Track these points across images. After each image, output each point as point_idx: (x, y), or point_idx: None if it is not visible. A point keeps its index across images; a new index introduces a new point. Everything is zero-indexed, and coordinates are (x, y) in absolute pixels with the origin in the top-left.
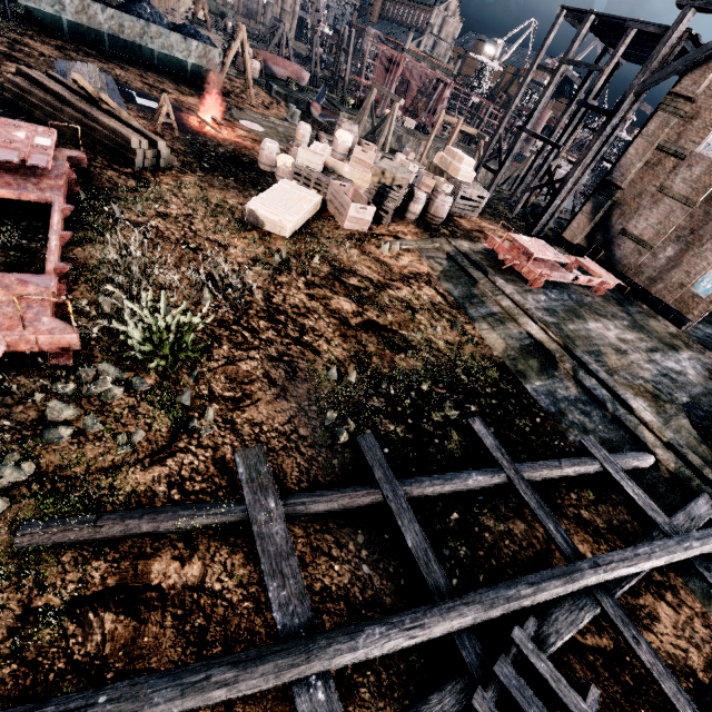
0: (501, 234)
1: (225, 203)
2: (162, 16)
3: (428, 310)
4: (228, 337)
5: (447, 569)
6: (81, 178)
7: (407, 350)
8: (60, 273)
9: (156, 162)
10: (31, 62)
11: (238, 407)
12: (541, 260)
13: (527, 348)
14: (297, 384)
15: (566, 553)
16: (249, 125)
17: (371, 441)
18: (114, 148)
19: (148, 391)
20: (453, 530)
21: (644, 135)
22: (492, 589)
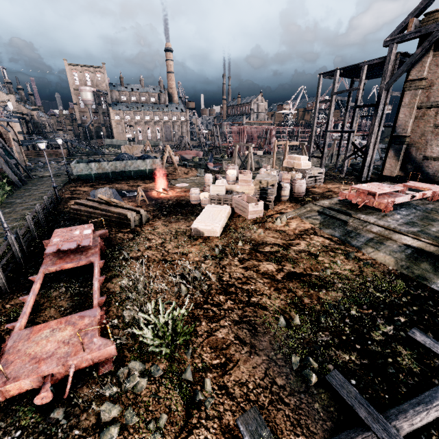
0: (343, 187)
1: (179, 229)
2: (132, 156)
3: (325, 252)
4: (203, 315)
5: None
6: (106, 242)
7: (325, 286)
8: (101, 303)
9: (140, 221)
10: (80, 196)
11: (225, 372)
12: (382, 194)
13: (412, 256)
14: (260, 338)
15: None
16: (181, 185)
17: (338, 378)
18: (119, 221)
19: (162, 375)
20: None
21: (404, 105)
22: None
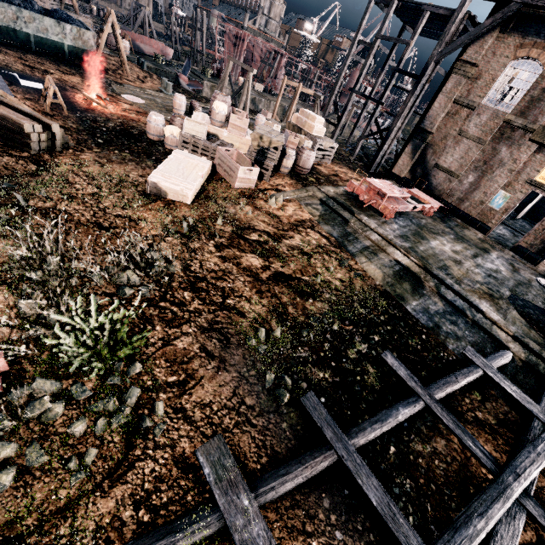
0: (350, 175)
1: (126, 176)
2: (33, 1)
3: (319, 253)
4: (159, 316)
5: (402, 507)
6: None
7: (313, 295)
8: None
9: (52, 144)
10: None
11: (185, 391)
12: (389, 197)
13: (399, 274)
14: (232, 351)
15: (488, 466)
16: (131, 98)
17: (313, 400)
18: (6, 134)
19: (91, 397)
20: (395, 464)
21: (444, 92)
22: (454, 531)
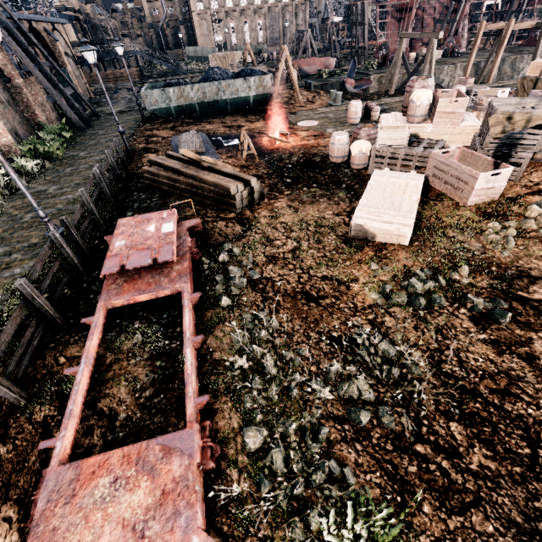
0: None
1: (321, 219)
2: (227, 71)
3: None
4: (420, 477)
5: None
6: (200, 240)
7: None
8: (200, 405)
9: (251, 198)
10: (158, 147)
11: None
12: None
13: None
14: None
15: None
16: (305, 124)
17: None
18: (217, 199)
19: None
20: None
21: None
22: None
